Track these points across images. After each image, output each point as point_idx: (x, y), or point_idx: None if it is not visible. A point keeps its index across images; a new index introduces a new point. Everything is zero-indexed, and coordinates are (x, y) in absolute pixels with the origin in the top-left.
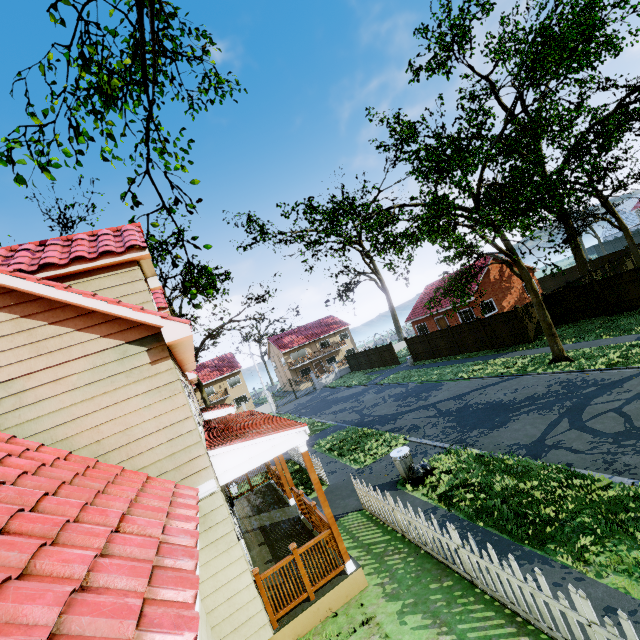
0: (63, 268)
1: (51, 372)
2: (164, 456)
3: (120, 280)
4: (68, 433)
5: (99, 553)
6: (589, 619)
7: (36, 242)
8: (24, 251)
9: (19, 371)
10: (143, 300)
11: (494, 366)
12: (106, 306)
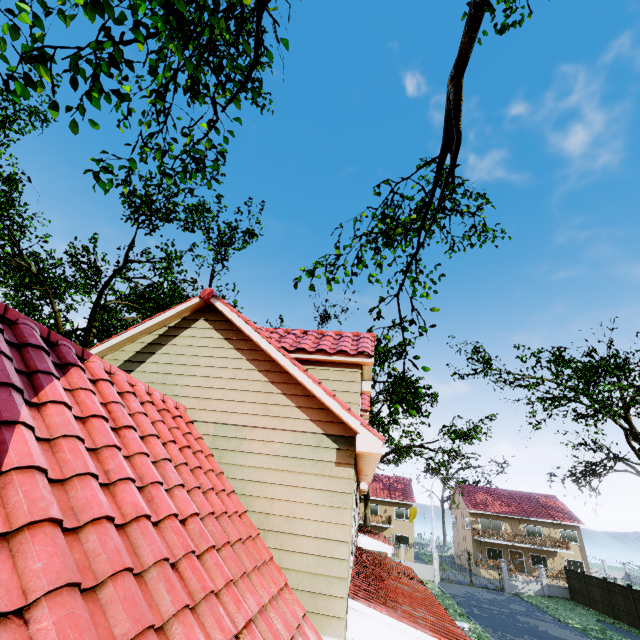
0: (309, 354)
1: (266, 432)
2: (308, 570)
3: (342, 377)
4: (253, 492)
5: None
6: None
7: (302, 330)
8: (292, 335)
9: (250, 421)
10: (352, 400)
11: None
12: (324, 395)
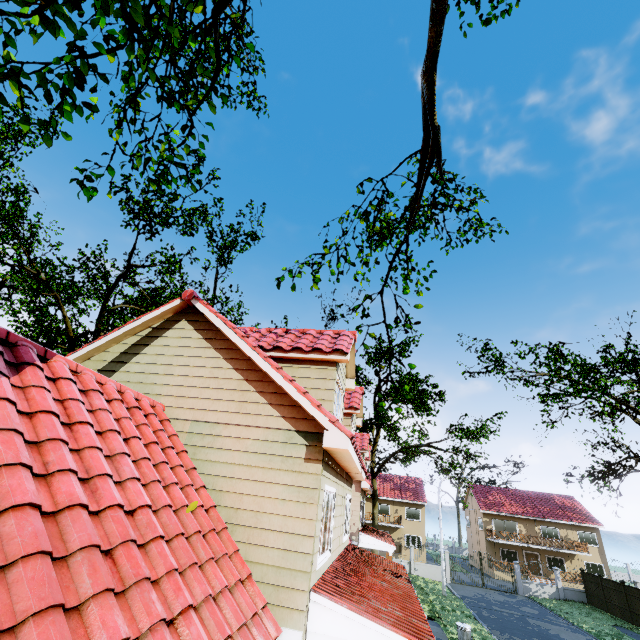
0: (286, 352)
1: (239, 429)
2: (272, 563)
3: (318, 374)
4: (223, 487)
5: (136, 636)
6: None
7: (284, 329)
8: (273, 334)
9: (224, 419)
10: (327, 397)
11: None
12: (294, 392)
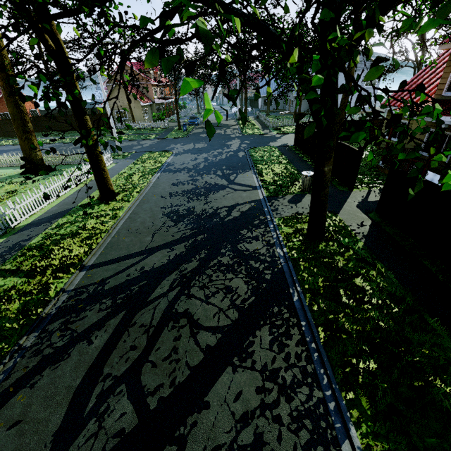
0: None
1: None
2: None
3: None
4: None
5: None
6: (6, 158)
7: None
8: None
9: None
10: None
11: (4, 142)
12: None
